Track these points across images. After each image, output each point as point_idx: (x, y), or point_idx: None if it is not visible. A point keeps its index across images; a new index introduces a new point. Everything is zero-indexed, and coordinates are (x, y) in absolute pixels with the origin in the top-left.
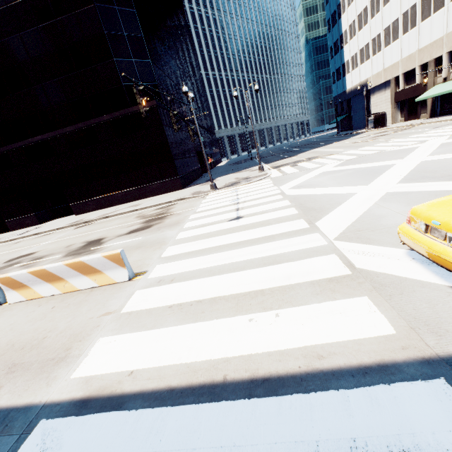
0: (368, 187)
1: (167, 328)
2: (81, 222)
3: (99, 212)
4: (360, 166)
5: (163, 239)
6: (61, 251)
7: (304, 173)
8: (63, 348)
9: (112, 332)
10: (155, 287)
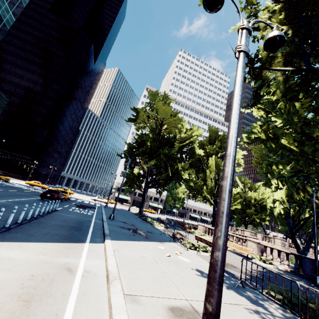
0: None
1: None
2: None
3: None
4: None
5: None
6: None
7: None
8: None
9: None
10: None
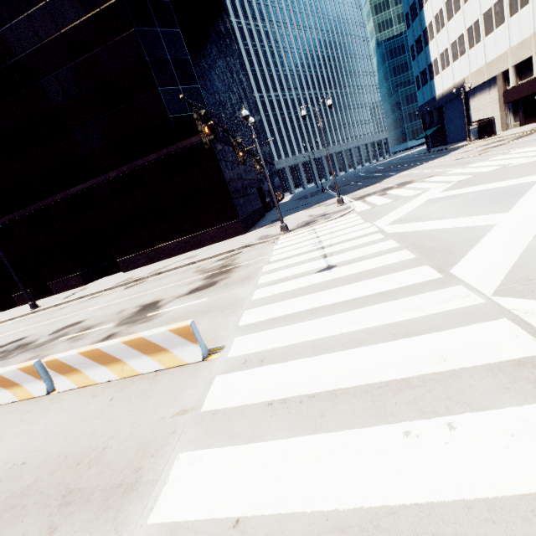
0: (510, 215)
1: (274, 441)
2: (131, 280)
3: (150, 268)
4: (482, 187)
5: (235, 299)
6: (112, 319)
7: (402, 203)
8: (130, 467)
9: (195, 445)
10: (241, 372)
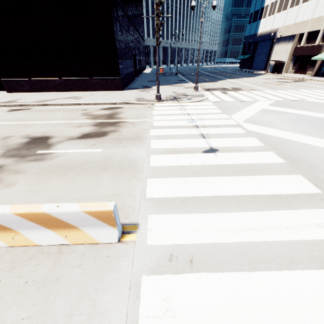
0: None
1: None
2: (16, 104)
3: (36, 96)
4: (298, 112)
5: (132, 160)
6: None
7: (243, 105)
8: None
9: None
10: (172, 276)
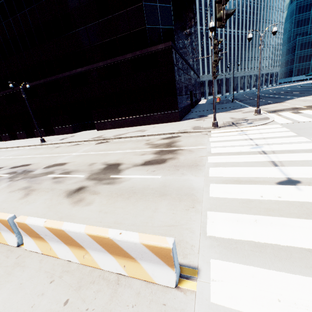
0: None
1: None
2: (101, 138)
3: (114, 132)
4: None
5: (190, 188)
6: (84, 170)
7: None
8: None
9: None
10: None
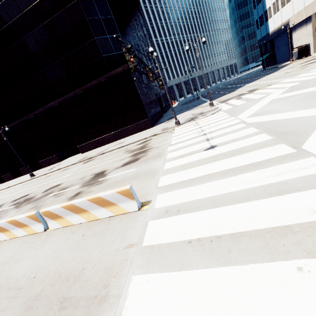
0: None
1: (198, 270)
2: (86, 158)
3: (97, 150)
4: (309, 90)
5: (153, 169)
6: (78, 183)
7: (253, 103)
8: (101, 284)
9: (142, 270)
10: (165, 218)
